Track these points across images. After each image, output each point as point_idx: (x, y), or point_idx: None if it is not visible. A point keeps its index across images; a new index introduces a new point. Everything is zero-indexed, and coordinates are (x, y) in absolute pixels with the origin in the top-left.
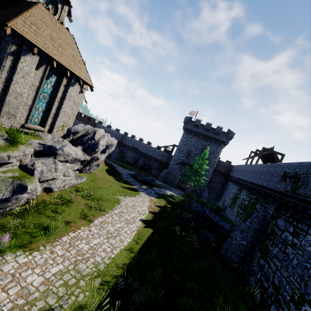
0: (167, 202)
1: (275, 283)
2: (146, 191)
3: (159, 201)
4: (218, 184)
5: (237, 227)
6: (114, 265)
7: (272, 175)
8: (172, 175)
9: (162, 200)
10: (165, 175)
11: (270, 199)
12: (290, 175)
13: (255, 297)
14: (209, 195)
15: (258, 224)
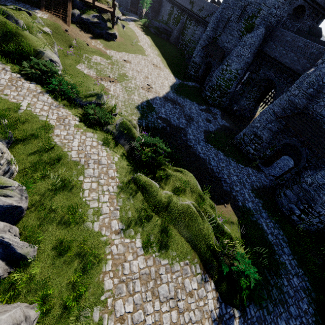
0: (140, 25)
1: (185, 40)
2: (127, 20)
3: (137, 25)
4: (157, 2)
5: (173, 30)
6: (152, 44)
7: (187, 0)
8: (124, 0)
9: (138, 24)
10: (120, 1)
11: (186, 13)
12: (192, 1)
13: (180, 48)
14: (151, 14)
15: (182, 25)
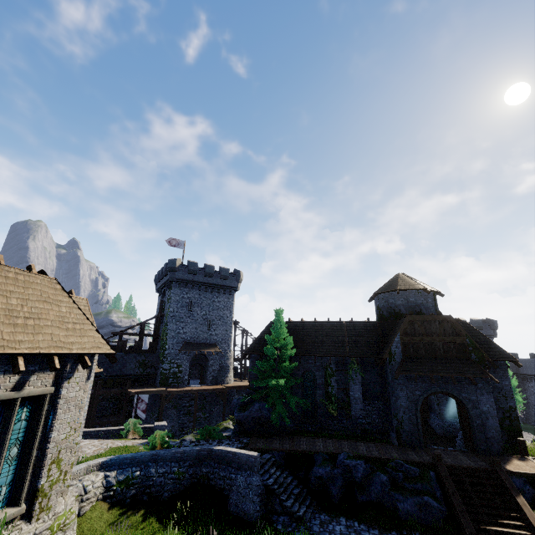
0: None
1: None
2: None
3: None
4: None
5: None
6: None
7: None
8: None
9: None
10: None
11: None
12: None
13: None
14: None
15: None
